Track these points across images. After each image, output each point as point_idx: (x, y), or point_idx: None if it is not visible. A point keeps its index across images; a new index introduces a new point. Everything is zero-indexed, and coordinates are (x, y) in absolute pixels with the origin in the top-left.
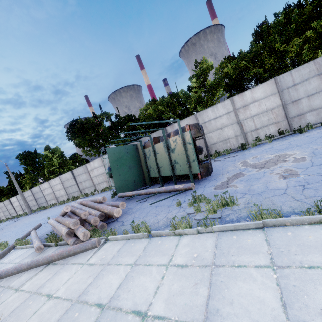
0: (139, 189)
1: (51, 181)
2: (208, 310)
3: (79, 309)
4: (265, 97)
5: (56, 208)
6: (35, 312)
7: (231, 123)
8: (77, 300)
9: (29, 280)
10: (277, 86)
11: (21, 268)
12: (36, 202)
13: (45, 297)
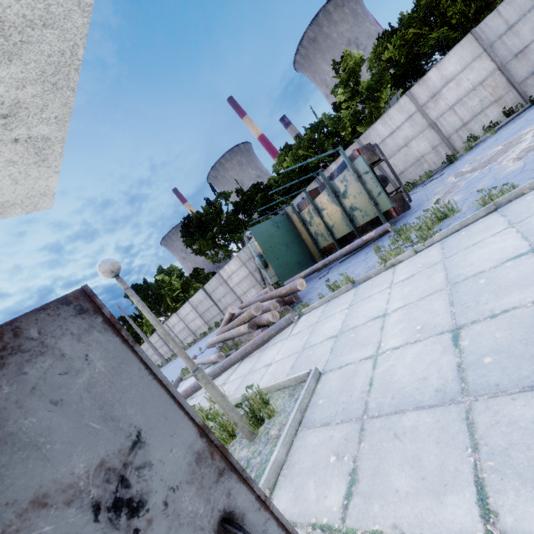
0: None
1: (179, 311)
2: (449, 279)
3: (310, 350)
4: (464, 68)
5: (198, 343)
6: (263, 375)
7: (420, 131)
8: (303, 349)
9: (232, 375)
10: (481, 42)
11: (215, 372)
12: (168, 347)
13: (264, 368)
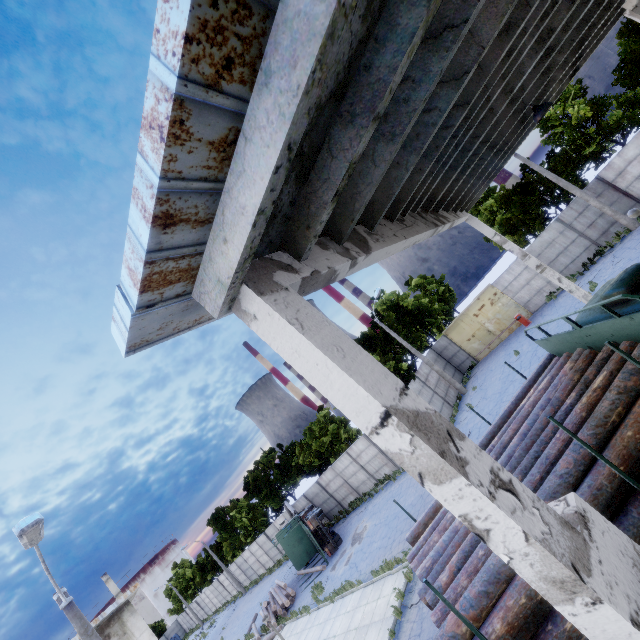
0: (313, 558)
1: (250, 548)
2: None
3: None
4: (366, 448)
5: (265, 582)
6: None
7: (358, 469)
8: None
9: None
10: (368, 441)
11: None
12: (245, 575)
13: None
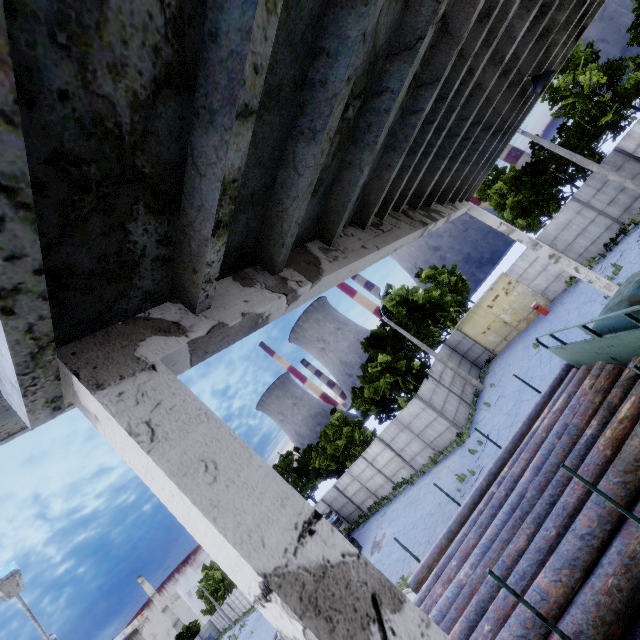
0: None
1: None
2: None
3: None
4: (381, 451)
5: None
6: None
7: (375, 473)
8: None
9: None
10: (383, 444)
11: None
12: None
13: None
